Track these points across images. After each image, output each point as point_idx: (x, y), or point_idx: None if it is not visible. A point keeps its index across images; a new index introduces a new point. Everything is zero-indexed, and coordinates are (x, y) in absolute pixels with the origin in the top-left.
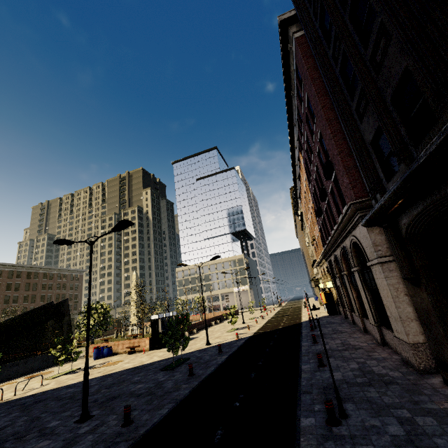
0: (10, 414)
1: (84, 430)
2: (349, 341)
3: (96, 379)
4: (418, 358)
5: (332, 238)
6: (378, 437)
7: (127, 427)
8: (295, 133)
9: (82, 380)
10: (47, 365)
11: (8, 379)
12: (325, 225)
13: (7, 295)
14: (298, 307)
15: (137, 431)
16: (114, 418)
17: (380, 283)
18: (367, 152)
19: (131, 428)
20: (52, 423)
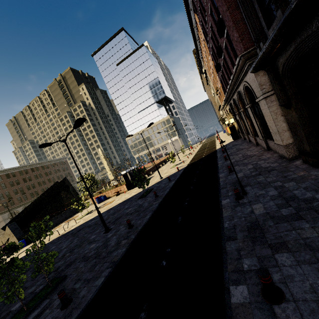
0: (68, 239)
1: (110, 235)
2: (247, 153)
3: (104, 212)
4: (288, 152)
5: (230, 86)
6: (263, 199)
7: (131, 228)
8: None
9: (97, 215)
10: (74, 213)
11: (56, 225)
12: (224, 77)
13: (27, 185)
14: (213, 141)
15: (137, 229)
16: (123, 227)
17: (265, 112)
18: (251, 3)
19: (133, 228)
20: (92, 237)
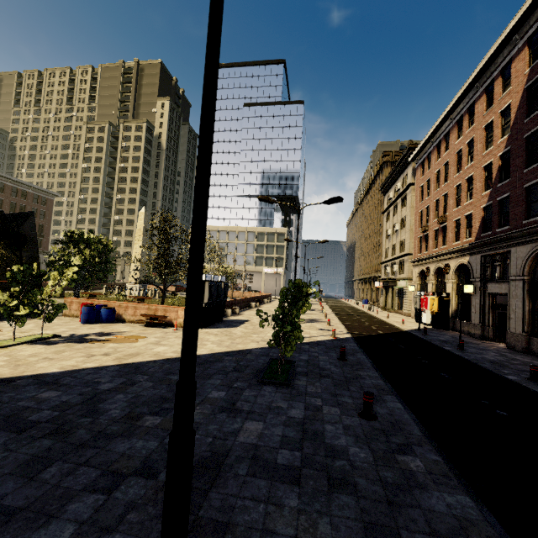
0: None
1: None
2: None
3: (106, 371)
4: None
5: None
6: None
7: None
8: None
9: (72, 367)
10: None
11: None
12: None
13: None
14: (353, 308)
15: None
16: None
17: None
18: None
19: None
20: None
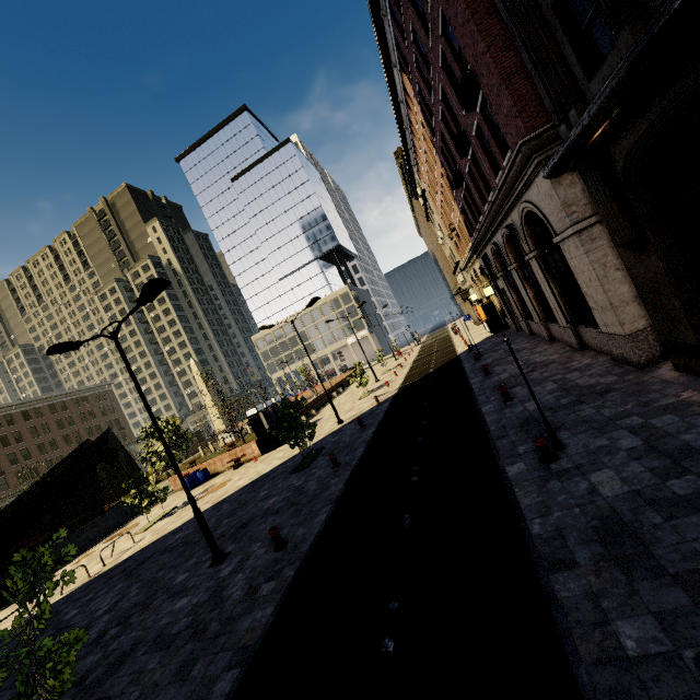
0: (114, 587)
1: (227, 571)
2: (534, 358)
3: (206, 512)
4: (637, 350)
5: (488, 217)
6: (611, 457)
7: (282, 550)
8: (388, 33)
9: (188, 519)
10: (127, 518)
11: (81, 551)
12: (470, 200)
13: (9, 453)
14: (445, 337)
15: (299, 550)
16: (260, 547)
17: (577, 265)
18: (547, 29)
19: (289, 550)
20: (179, 578)
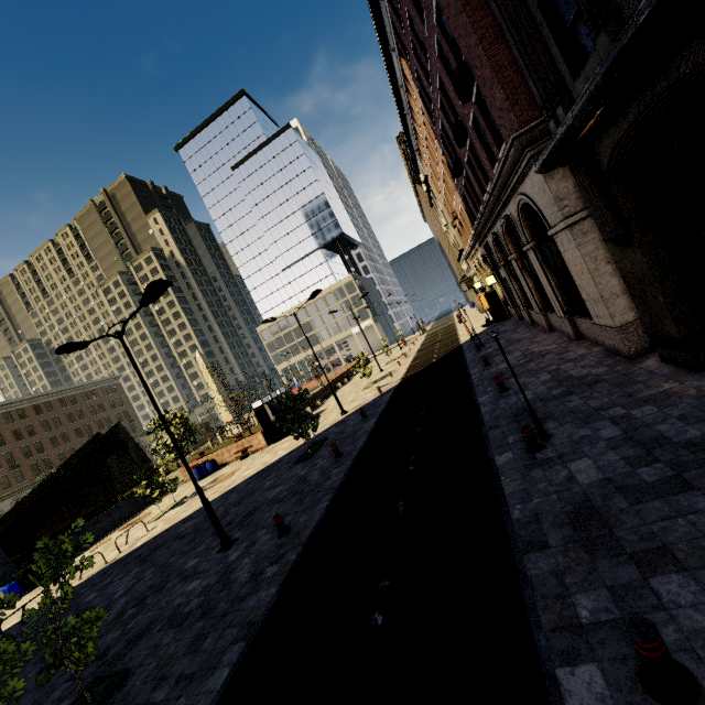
0: (129, 572)
1: (234, 556)
2: (532, 349)
3: (215, 501)
4: (627, 342)
5: (487, 207)
6: (591, 447)
7: (285, 536)
8: (386, 16)
9: (197, 508)
10: (140, 508)
11: (97, 539)
12: (470, 189)
13: (23, 447)
14: (450, 326)
15: (301, 536)
16: (265, 533)
17: (570, 258)
18: (534, 26)
19: (291, 536)
20: (190, 563)
